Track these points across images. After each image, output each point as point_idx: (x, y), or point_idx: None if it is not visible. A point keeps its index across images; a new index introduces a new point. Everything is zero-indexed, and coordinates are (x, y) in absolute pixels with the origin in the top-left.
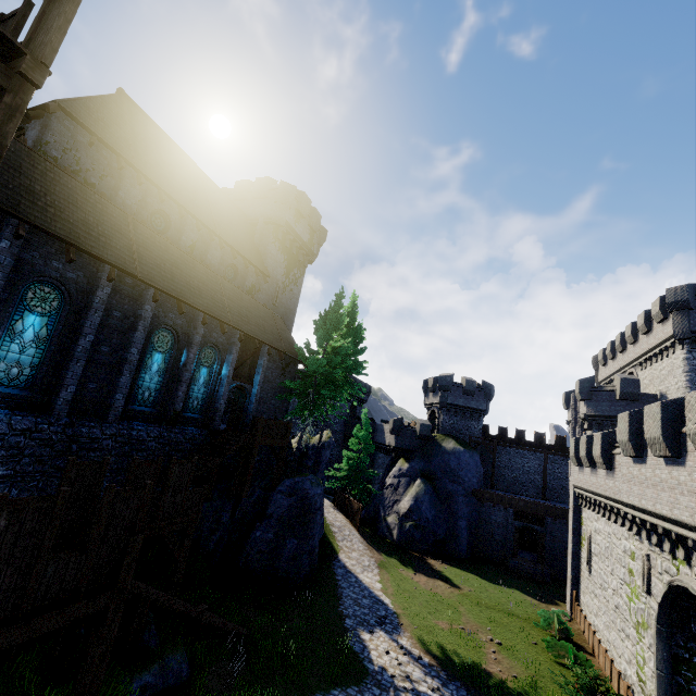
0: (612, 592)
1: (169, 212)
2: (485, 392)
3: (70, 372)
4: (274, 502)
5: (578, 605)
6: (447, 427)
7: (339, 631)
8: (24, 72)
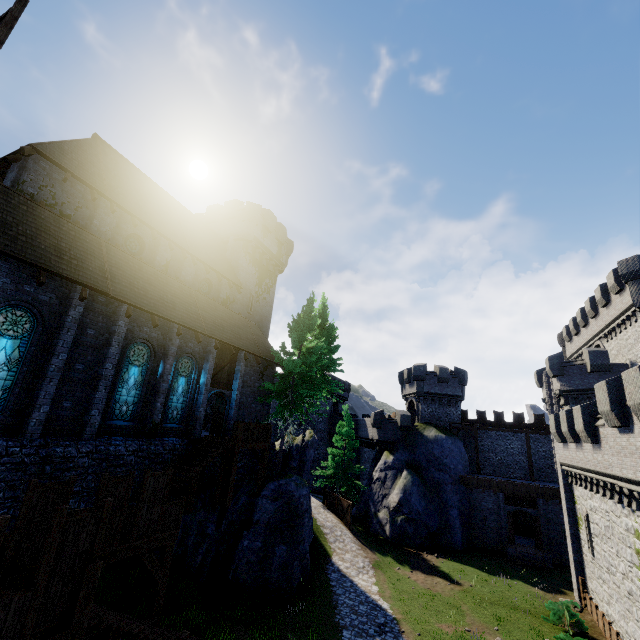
0: (622, 576)
1: (142, 236)
2: (459, 377)
3: (42, 392)
4: (260, 508)
5: (586, 592)
6: (427, 416)
7: None
8: None
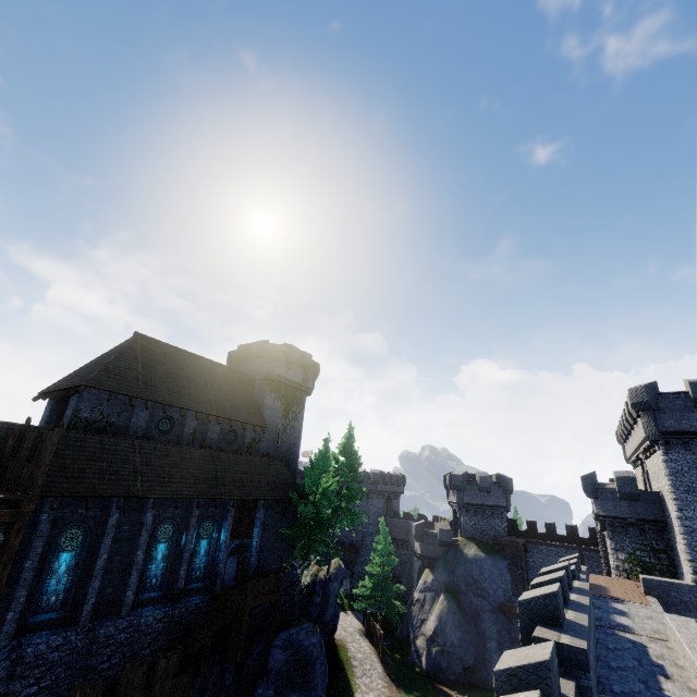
0: None
1: (172, 415)
2: (502, 486)
3: (90, 588)
4: (272, 658)
5: None
6: (469, 529)
7: None
8: (24, 509)
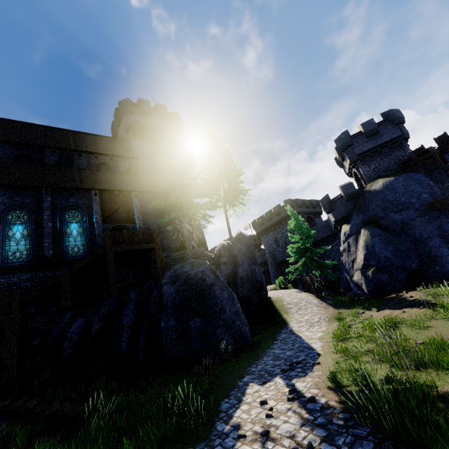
0: None
1: (28, 153)
2: (390, 120)
3: None
4: (164, 294)
5: None
6: (371, 175)
7: (224, 391)
8: None
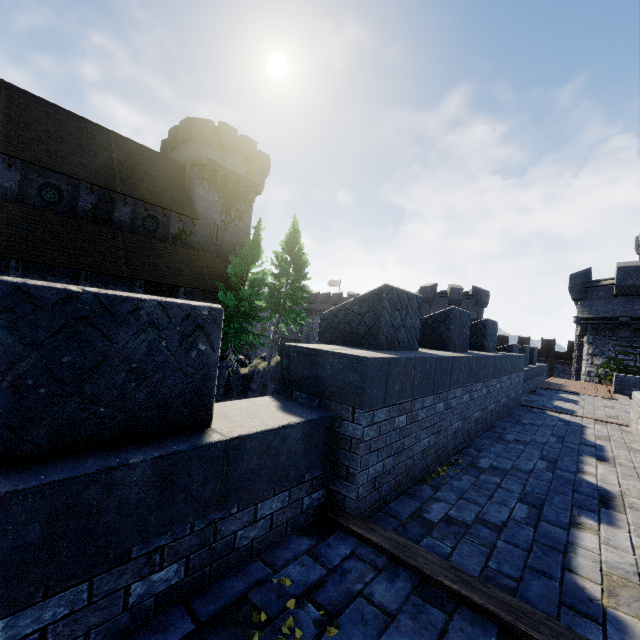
0: None
1: (57, 183)
2: (476, 299)
3: None
4: None
5: None
6: None
7: None
8: None
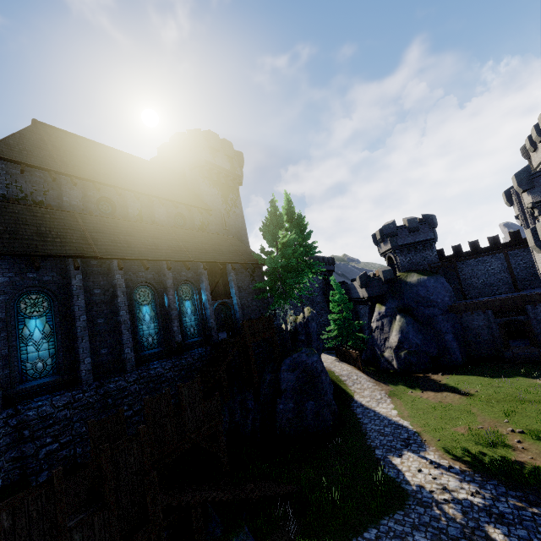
0: None
1: (109, 196)
2: (428, 223)
3: (80, 349)
4: (283, 380)
5: None
6: (406, 265)
7: (373, 463)
8: None
